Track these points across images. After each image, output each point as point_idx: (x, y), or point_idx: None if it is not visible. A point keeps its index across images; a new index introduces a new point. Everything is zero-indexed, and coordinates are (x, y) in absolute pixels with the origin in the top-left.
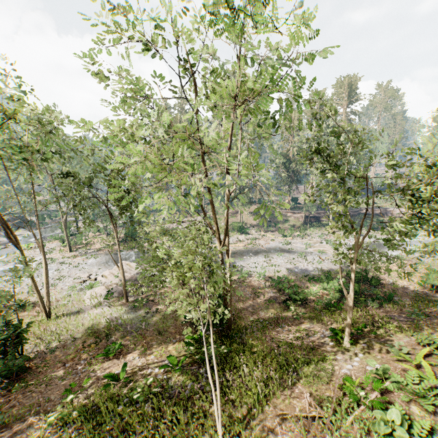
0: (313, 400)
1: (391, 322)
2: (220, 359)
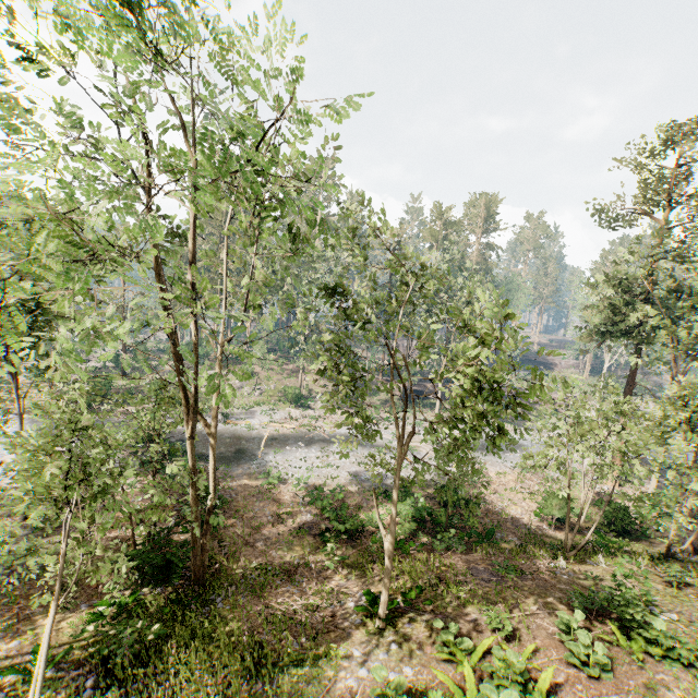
0: None
1: (465, 583)
2: (139, 654)
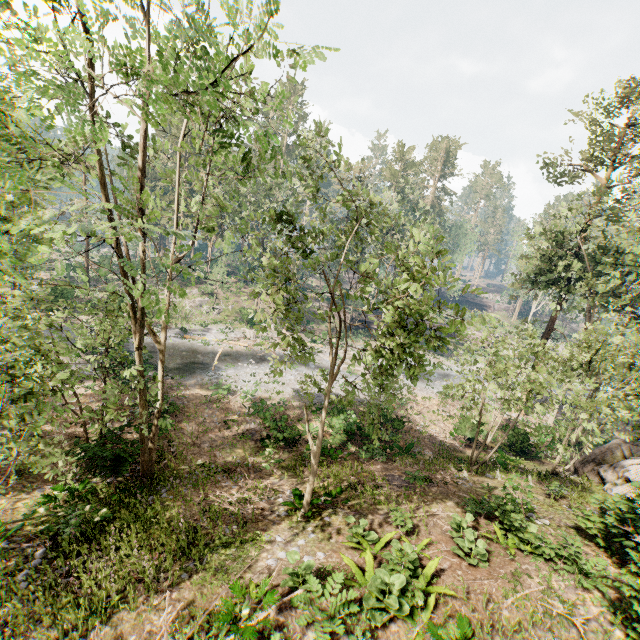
0: (167, 621)
1: (380, 487)
2: (86, 532)
